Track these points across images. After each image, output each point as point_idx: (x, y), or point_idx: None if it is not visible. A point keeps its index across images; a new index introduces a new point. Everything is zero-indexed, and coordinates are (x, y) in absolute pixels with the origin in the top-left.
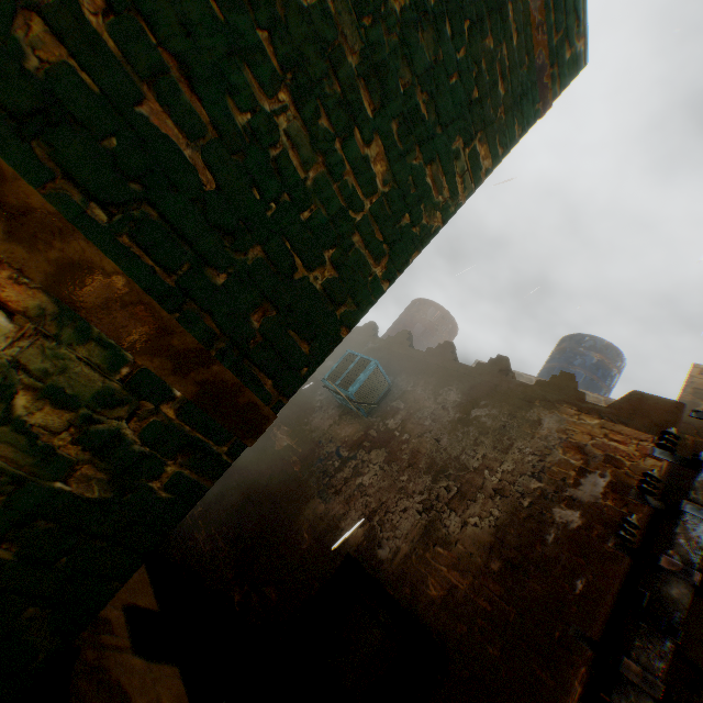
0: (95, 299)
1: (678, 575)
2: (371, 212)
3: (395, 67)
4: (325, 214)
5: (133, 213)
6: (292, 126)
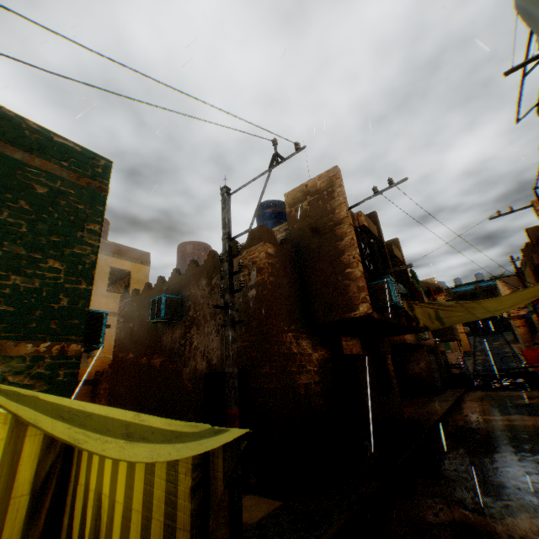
0: (9, 350)
1: (226, 293)
2: (66, 276)
3: (39, 240)
4: (52, 288)
5: (2, 328)
6: (23, 280)
